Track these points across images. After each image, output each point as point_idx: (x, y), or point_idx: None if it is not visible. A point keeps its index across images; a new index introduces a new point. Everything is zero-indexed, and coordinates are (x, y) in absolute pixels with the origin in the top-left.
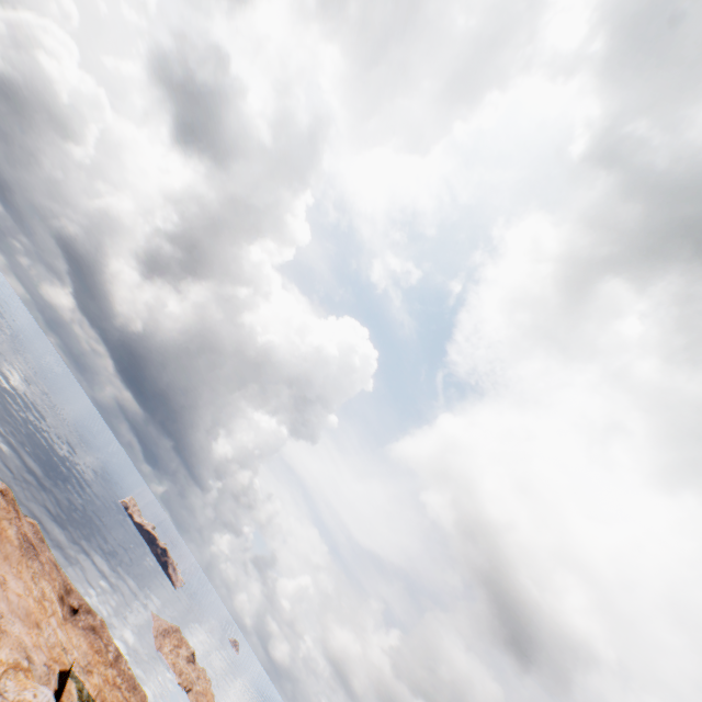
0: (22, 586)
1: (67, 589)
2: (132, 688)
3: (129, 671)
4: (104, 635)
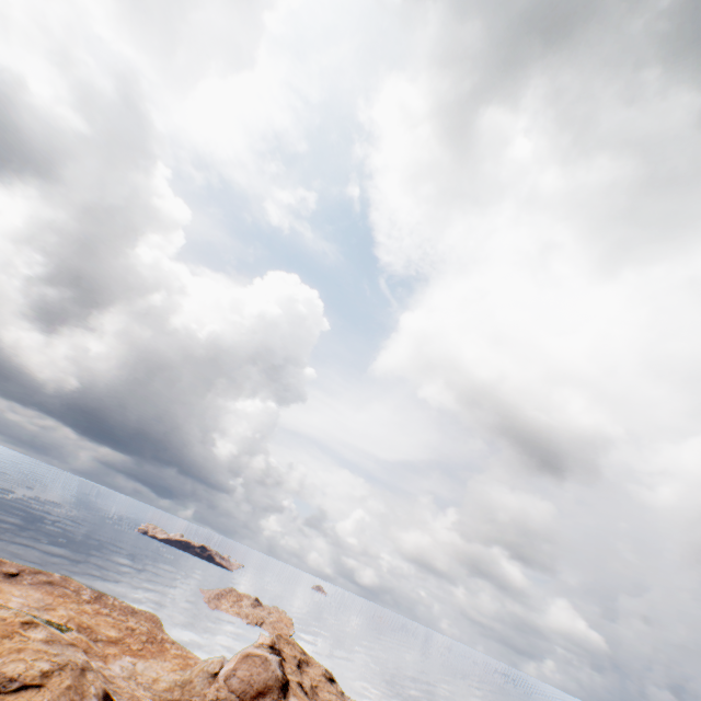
0: None
1: None
2: (129, 613)
3: (123, 604)
4: (70, 585)
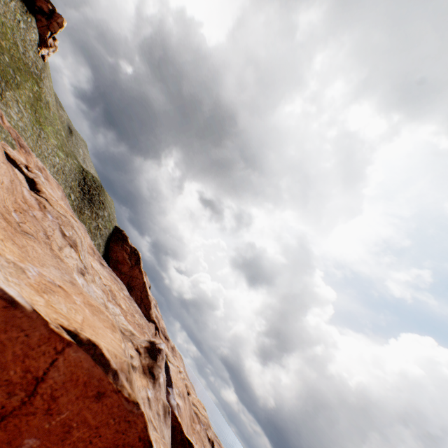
0: None
1: None
2: None
3: None
4: None
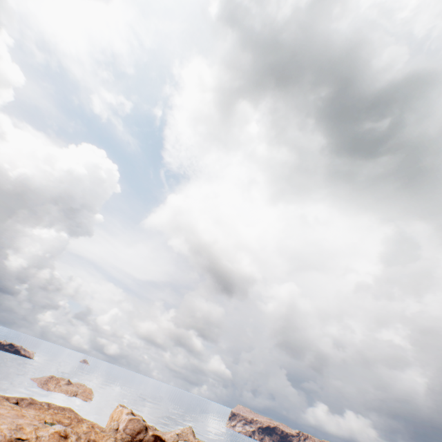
0: (4, 409)
1: (6, 399)
2: (63, 410)
3: (57, 406)
4: (37, 402)
